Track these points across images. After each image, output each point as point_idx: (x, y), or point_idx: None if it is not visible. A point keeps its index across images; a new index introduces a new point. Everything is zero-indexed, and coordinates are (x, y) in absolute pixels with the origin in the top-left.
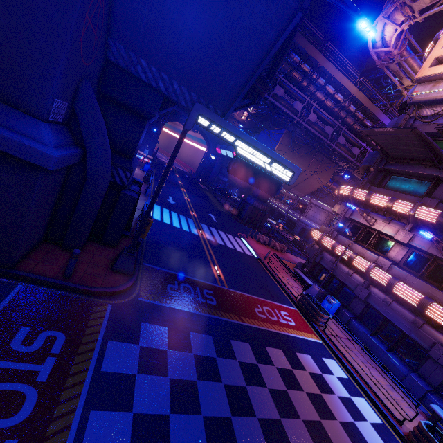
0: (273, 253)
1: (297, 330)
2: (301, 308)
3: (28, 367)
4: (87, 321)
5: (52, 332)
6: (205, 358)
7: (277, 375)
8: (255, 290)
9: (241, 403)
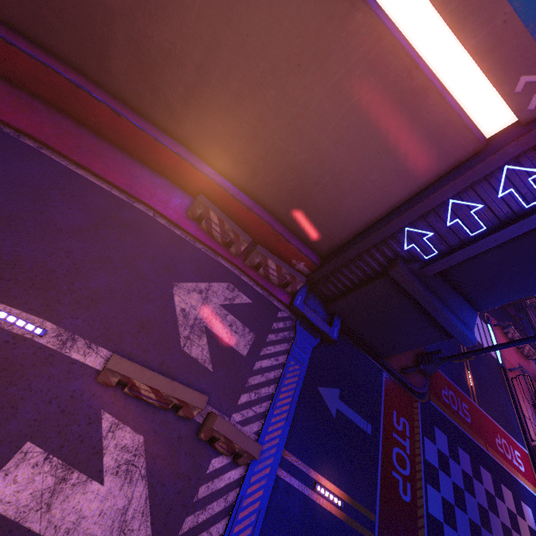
0: (516, 359)
1: (525, 478)
2: (534, 455)
3: (402, 441)
4: (413, 415)
5: (403, 419)
6: (466, 474)
7: (506, 513)
8: (496, 414)
9: (485, 520)
